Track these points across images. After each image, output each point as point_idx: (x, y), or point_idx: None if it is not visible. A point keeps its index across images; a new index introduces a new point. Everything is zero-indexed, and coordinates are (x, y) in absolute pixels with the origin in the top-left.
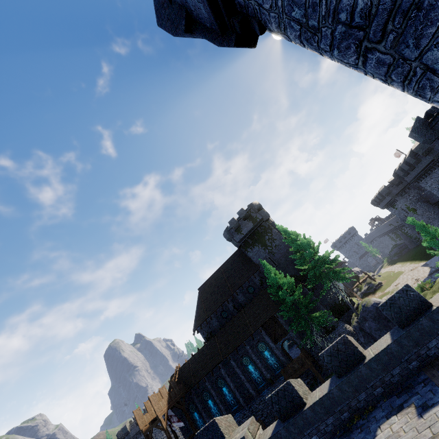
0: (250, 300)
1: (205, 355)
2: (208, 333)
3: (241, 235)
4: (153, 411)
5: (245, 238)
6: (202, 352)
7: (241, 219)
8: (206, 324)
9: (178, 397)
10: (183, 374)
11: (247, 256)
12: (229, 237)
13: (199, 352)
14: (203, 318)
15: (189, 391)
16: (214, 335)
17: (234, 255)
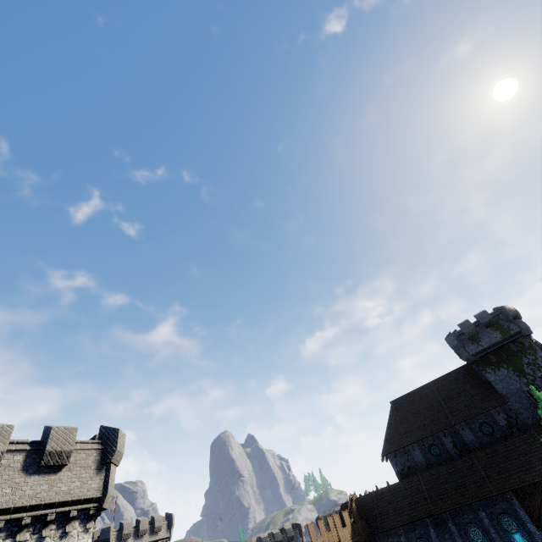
0: (483, 443)
1: (401, 496)
2: (405, 468)
3: (477, 346)
4: (327, 538)
5: (484, 352)
6: (396, 491)
7: (481, 325)
8: (404, 453)
9: (362, 536)
10: (362, 508)
11: (483, 379)
12: (457, 345)
13: (391, 488)
14: (399, 443)
15: (372, 536)
16: (414, 473)
17: (455, 372)
